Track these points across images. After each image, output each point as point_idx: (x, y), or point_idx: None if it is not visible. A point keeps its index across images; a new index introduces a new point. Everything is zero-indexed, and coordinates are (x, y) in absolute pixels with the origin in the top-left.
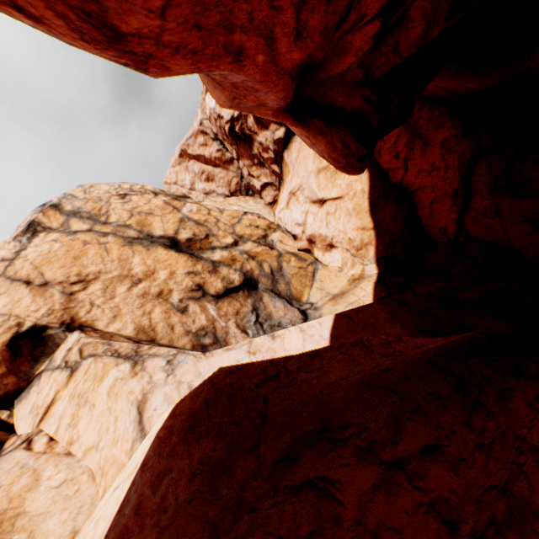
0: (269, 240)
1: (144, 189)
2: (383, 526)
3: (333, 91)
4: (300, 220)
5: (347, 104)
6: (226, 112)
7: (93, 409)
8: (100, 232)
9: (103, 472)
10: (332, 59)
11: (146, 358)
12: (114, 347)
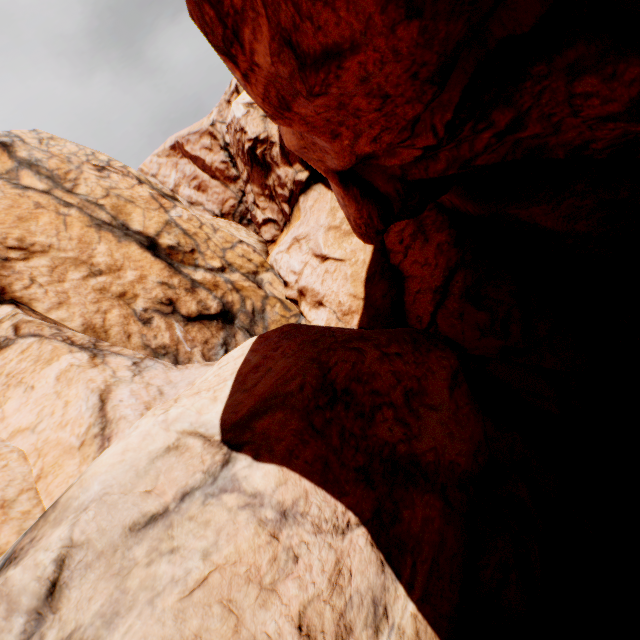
0: (259, 278)
1: (127, 171)
2: (377, 372)
3: (376, 174)
4: (297, 268)
5: (382, 187)
6: (253, 129)
7: (31, 391)
8: (61, 200)
9: (40, 454)
10: (385, 156)
11: (107, 353)
12: (66, 334)
